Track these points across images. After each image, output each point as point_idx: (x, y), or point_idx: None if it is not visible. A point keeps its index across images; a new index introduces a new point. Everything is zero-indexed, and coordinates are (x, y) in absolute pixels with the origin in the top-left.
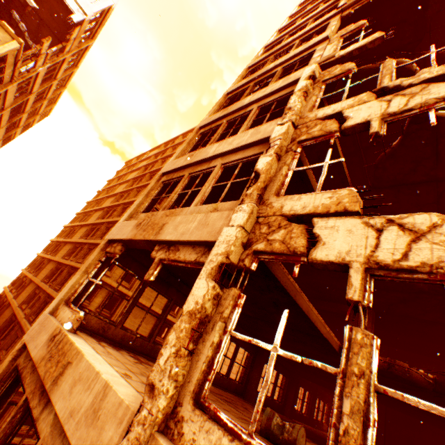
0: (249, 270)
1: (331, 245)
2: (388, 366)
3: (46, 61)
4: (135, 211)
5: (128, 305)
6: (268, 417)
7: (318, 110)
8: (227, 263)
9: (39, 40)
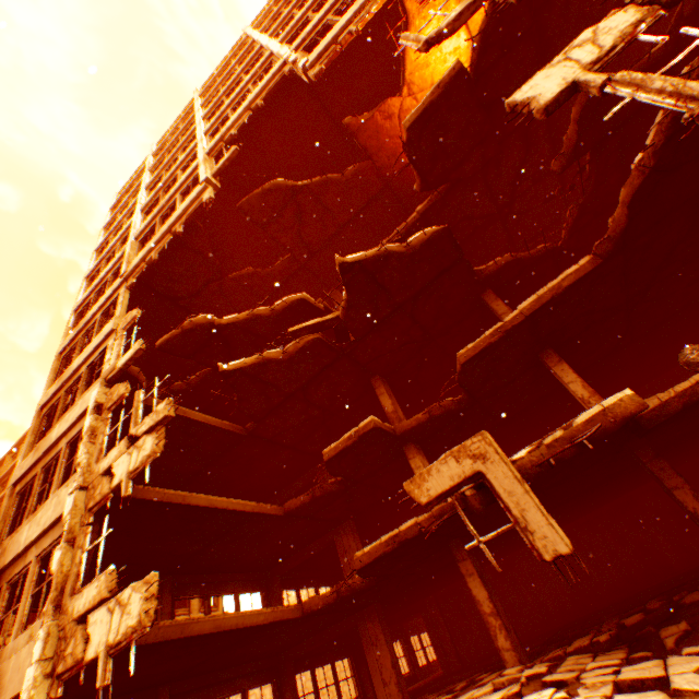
0: (59, 698)
1: (94, 641)
2: (338, 593)
3: None
4: None
5: None
6: None
7: (101, 462)
8: None
9: None
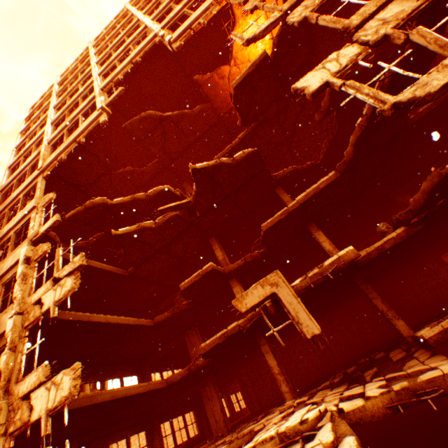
0: (11, 447)
1: (37, 408)
2: (189, 370)
3: None
4: None
5: None
6: None
7: (32, 295)
8: None
9: None
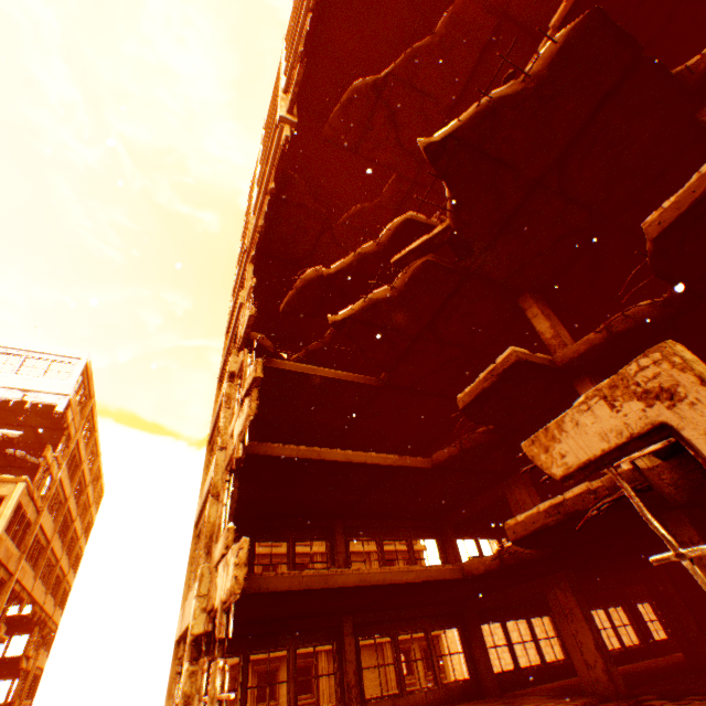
0: (211, 631)
1: (218, 592)
2: (500, 560)
3: (60, 463)
4: (187, 589)
5: (239, 695)
6: None
7: (231, 425)
8: (195, 637)
9: (45, 443)
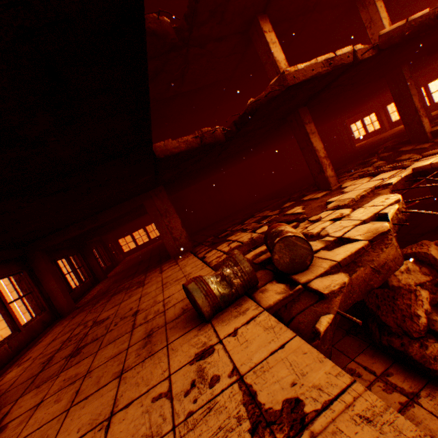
0: None
1: None
2: (201, 140)
3: None
4: None
5: None
6: (206, 293)
7: None
8: None
9: None
